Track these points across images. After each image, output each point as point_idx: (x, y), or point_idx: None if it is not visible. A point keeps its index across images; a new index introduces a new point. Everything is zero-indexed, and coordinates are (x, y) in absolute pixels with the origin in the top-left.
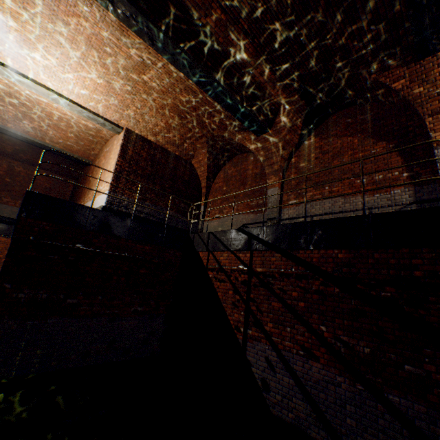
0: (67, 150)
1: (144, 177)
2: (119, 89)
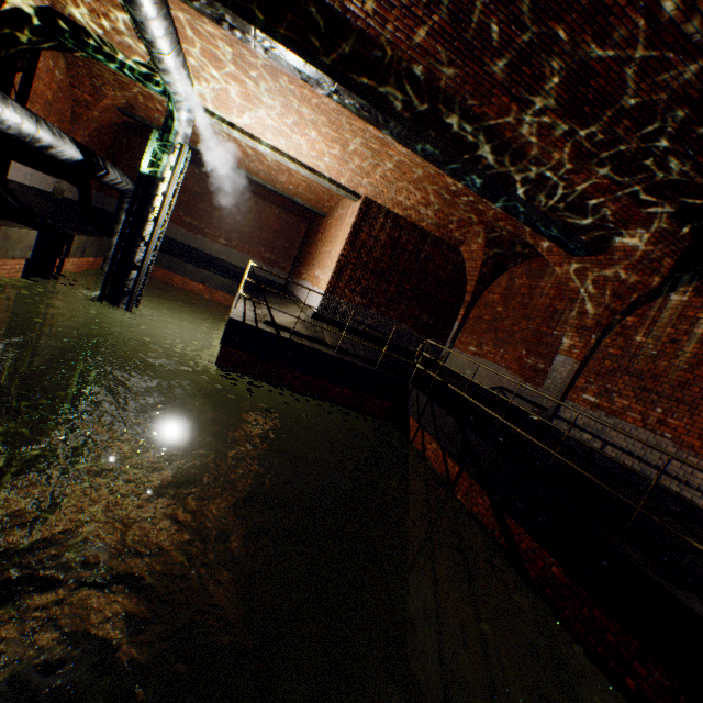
0: (297, 197)
1: (374, 273)
2: (356, 155)
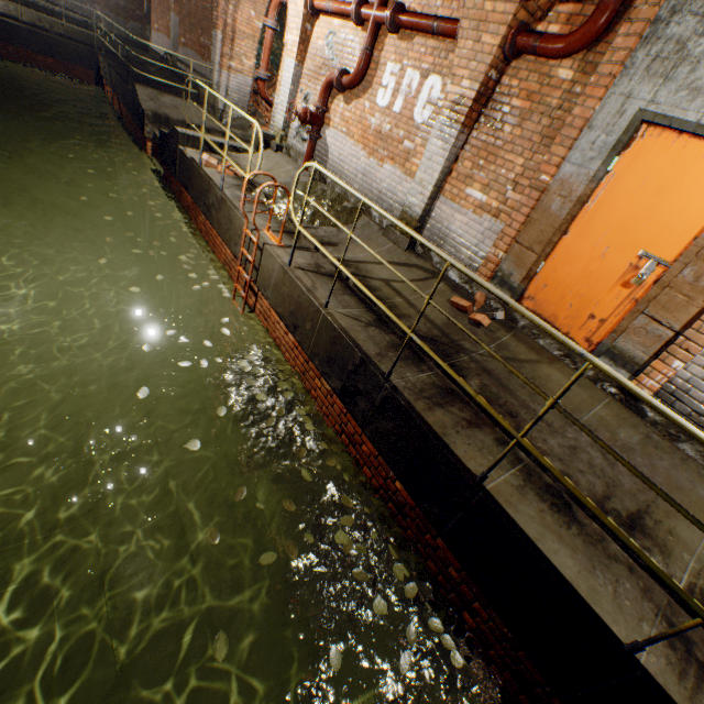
0: None
1: None
2: None
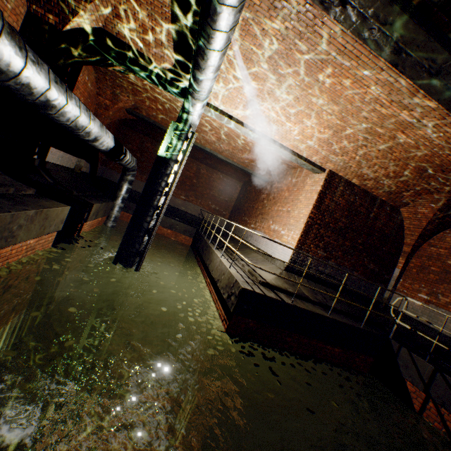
0: (248, 168)
1: (334, 231)
2: (344, 138)
